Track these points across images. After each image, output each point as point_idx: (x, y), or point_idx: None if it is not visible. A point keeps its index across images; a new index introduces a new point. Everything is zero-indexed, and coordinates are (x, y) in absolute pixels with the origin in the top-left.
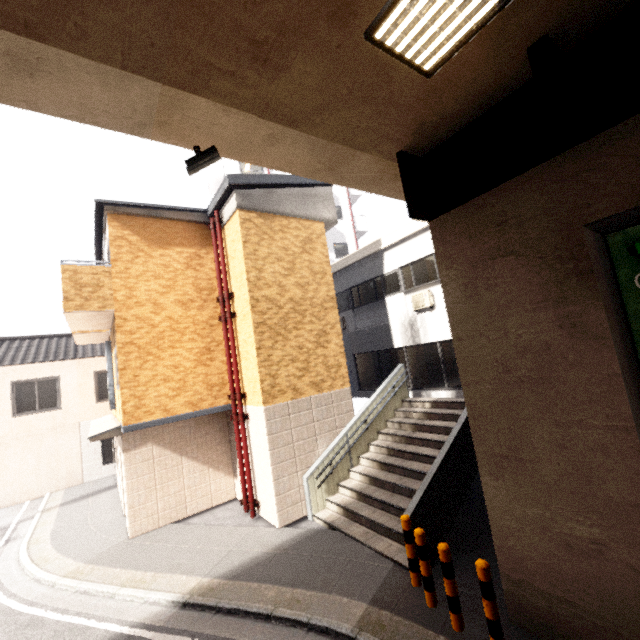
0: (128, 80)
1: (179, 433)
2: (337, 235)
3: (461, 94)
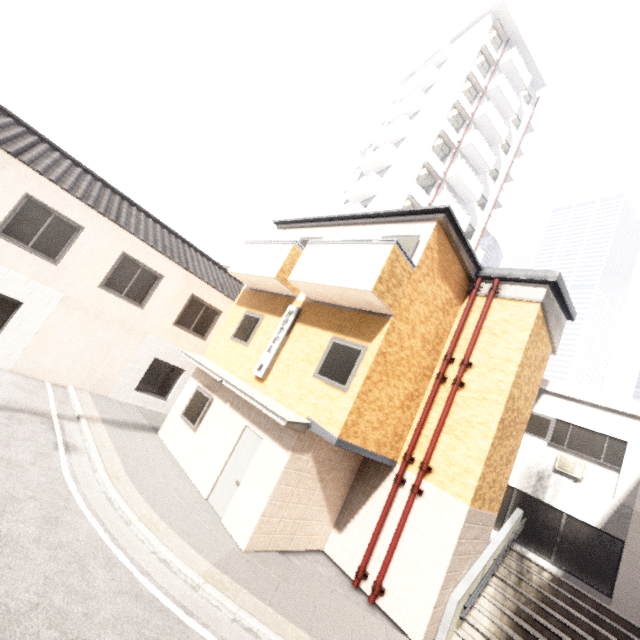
0: None
1: (330, 456)
2: None
3: None
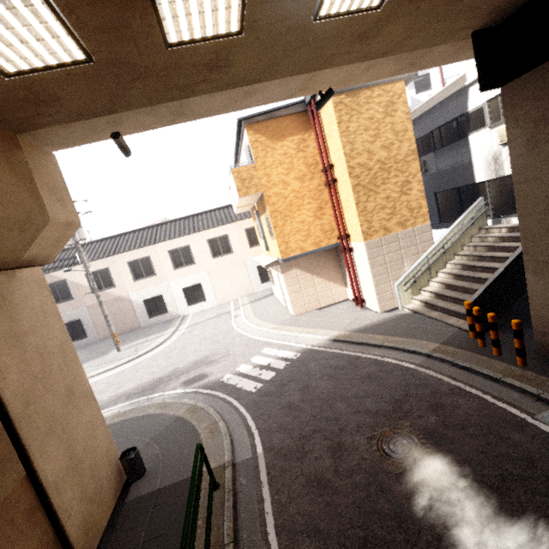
0: (291, 79)
1: (309, 262)
2: None
3: None
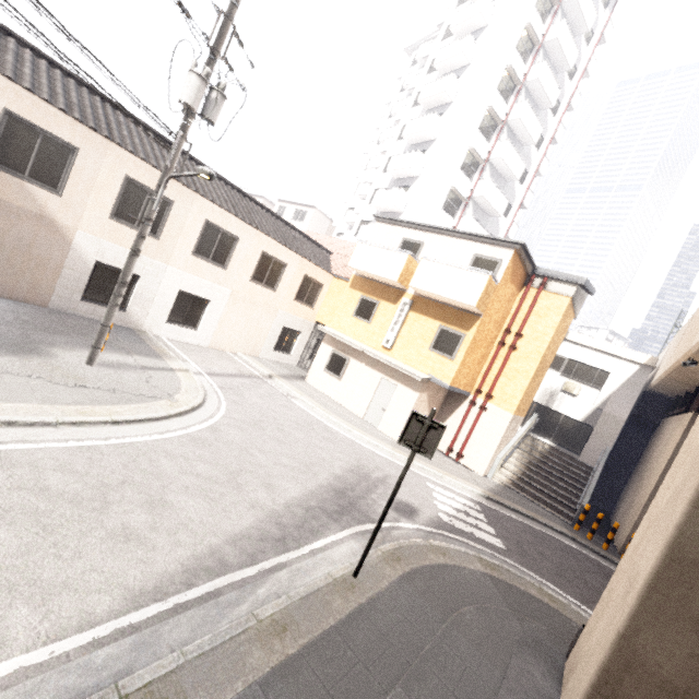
0: None
1: (434, 393)
2: None
3: None
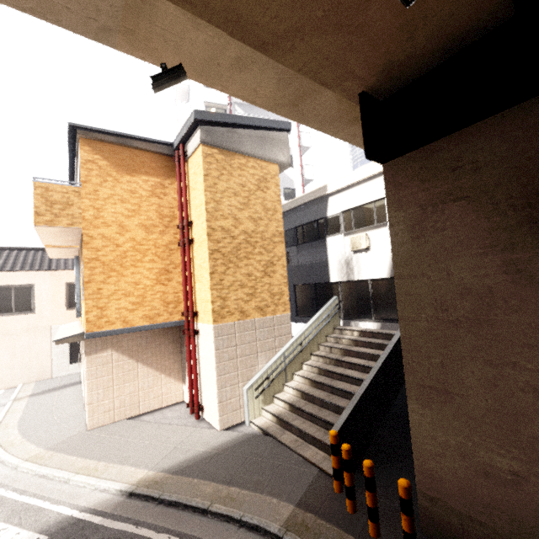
0: None
1: (136, 342)
2: (287, 181)
3: (434, 32)
